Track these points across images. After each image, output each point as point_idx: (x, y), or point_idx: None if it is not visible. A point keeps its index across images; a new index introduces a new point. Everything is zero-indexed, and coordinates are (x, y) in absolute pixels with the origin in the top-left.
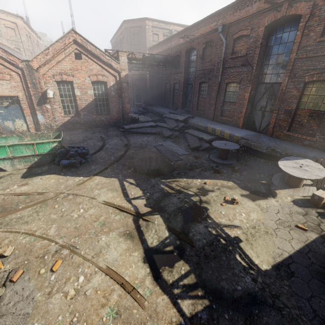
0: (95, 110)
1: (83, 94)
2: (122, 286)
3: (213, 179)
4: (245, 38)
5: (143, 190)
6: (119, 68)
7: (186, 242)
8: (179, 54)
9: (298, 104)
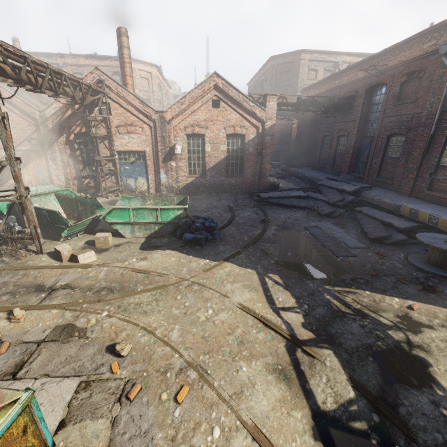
0: (225, 170)
1: (213, 150)
2: None
3: (425, 302)
4: None
5: (297, 298)
6: (264, 116)
7: (394, 424)
8: (354, 94)
9: None
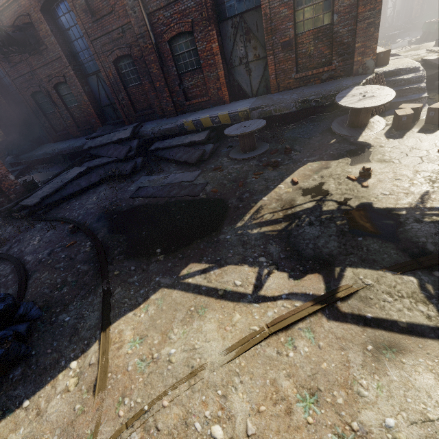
0: None
1: None
2: None
3: (290, 173)
4: None
5: (244, 261)
6: None
7: None
8: (27, 20)
9: (294, 29)
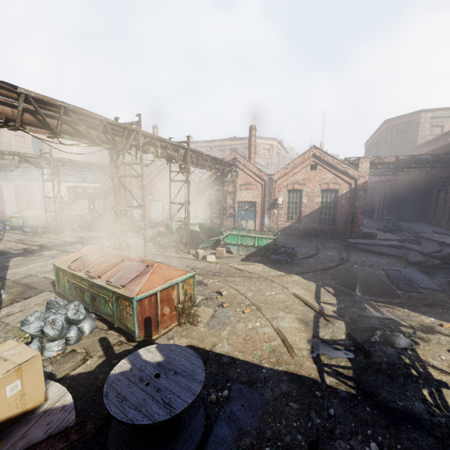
0: (318, 218)
1: (309, 202)
2: (283, 341)
3: None
4: None
5: (339, 301)
6: (357, 175)
7: (362, 352)
8: None
9: None
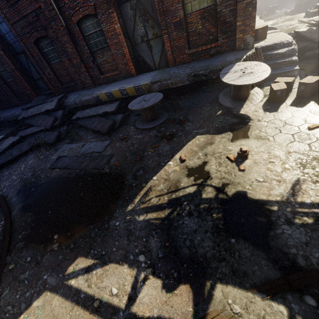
0: None
1: None
2: None
3: (180, 147)
4: None
5: (125, 259)
6: None
7: (317, 284)
8: None
9: (184, 10)
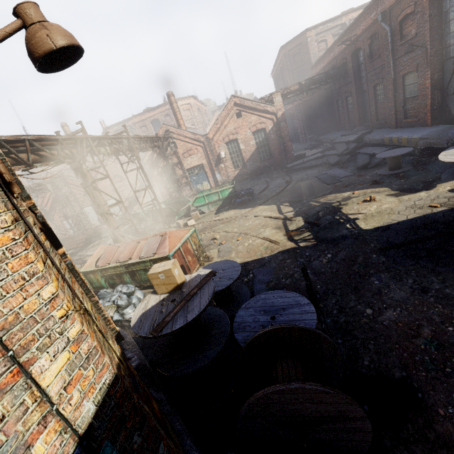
0: (258, 158)
1: (246, 147)
2: (270, 241)
3: (365, 189)
4: (411, 16)
5: (294, 207)
6: (275, 110)
7: (315, 225)
8: (345, 61)
9: None
